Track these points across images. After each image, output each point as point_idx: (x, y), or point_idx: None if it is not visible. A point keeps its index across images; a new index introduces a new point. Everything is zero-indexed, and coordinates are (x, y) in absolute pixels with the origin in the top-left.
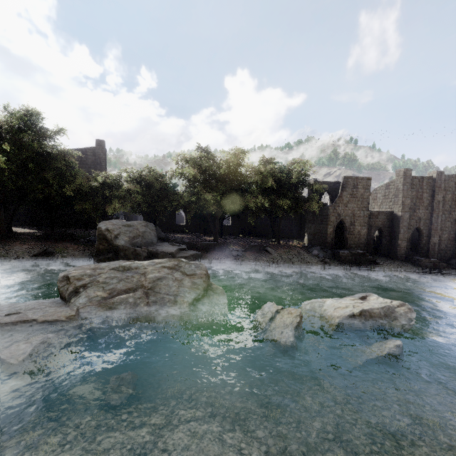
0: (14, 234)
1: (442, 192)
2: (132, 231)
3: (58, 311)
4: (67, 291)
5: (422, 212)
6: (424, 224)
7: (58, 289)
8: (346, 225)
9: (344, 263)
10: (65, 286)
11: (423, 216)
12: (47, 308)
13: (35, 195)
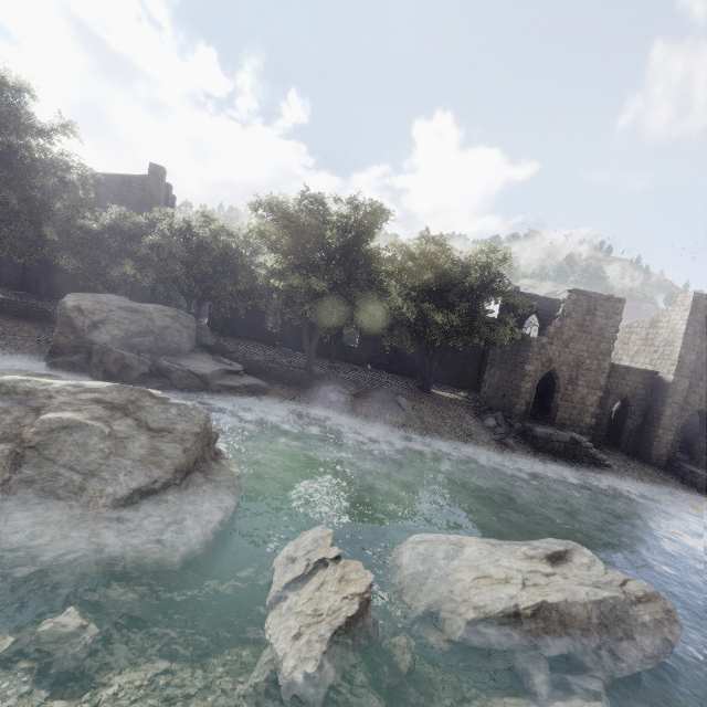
0: None
1: None
2: (139, 322)
3: None
4: None
5: None
6: None
7: None
8: (560, 381)
9: (542, 452)
10: None
11: None
12: None
13: None
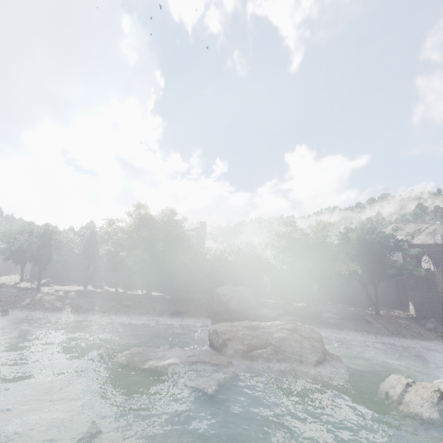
0: (153, 296)
1: None
2: (239, 296)
3: (219, 357)
4: (218, 343)
5: None
6: None
7: (210, 341)
8: None
9: None
10: (215, 338)
11: None
12: (209, 354)
13: (167, 266)
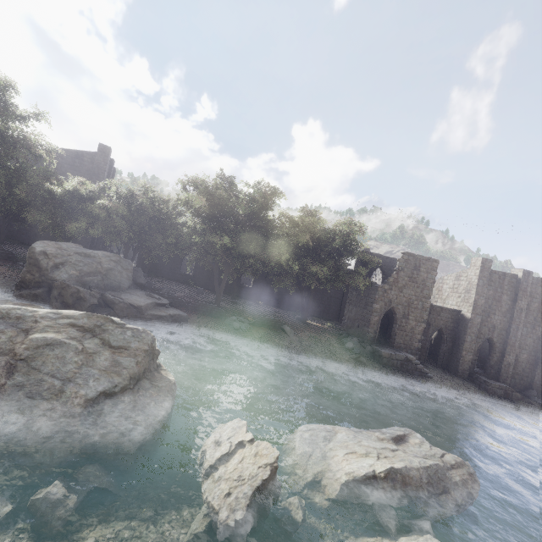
0: None
1: (527, 297)
2: (90, 265)
3: None
4: None
5: (498, 319)
6: (498, 335)
7: None
8: (397, 316)
9: (386, 367)
10: None
11: (499, 324)
12: None
13: None
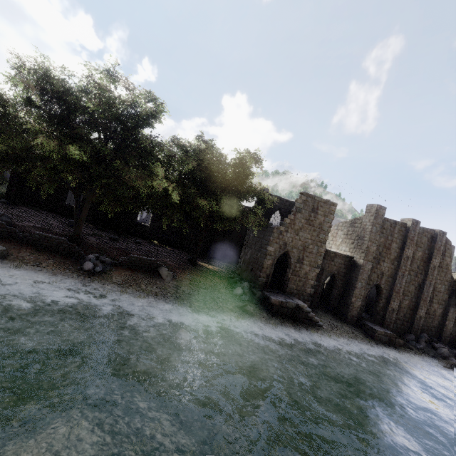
0: None
1: (413, 246)
2: None
3: None
4: None
5: (387, 266)
6: (386, 282)
7: None
8: (291, 260)
9: (275, 317)
10: None
11: (387, 271)
12: None
13: None
